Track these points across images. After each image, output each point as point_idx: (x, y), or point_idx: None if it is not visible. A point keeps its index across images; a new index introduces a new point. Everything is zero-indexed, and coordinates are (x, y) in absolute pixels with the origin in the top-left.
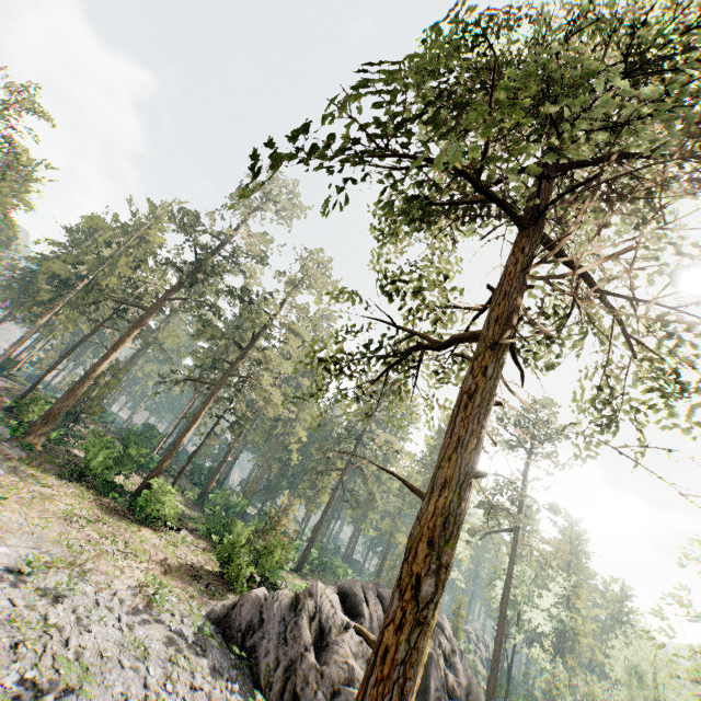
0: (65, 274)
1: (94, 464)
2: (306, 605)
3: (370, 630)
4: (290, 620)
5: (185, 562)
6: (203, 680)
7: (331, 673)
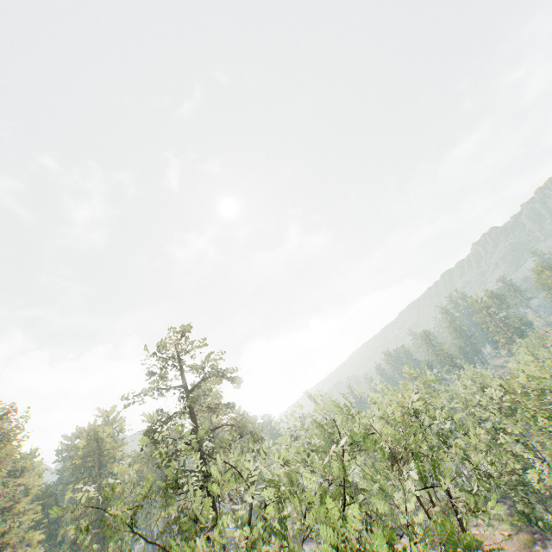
0: None
1: None
2: None
3: None
4: None
5: None
6: None
7: None
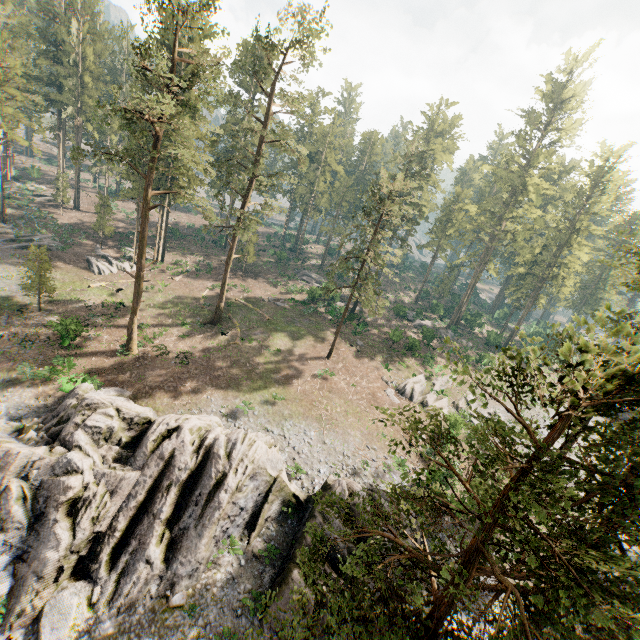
0: None
1: (496, 342)
2: None
3: None
4: None
5: None
6: None
7: None
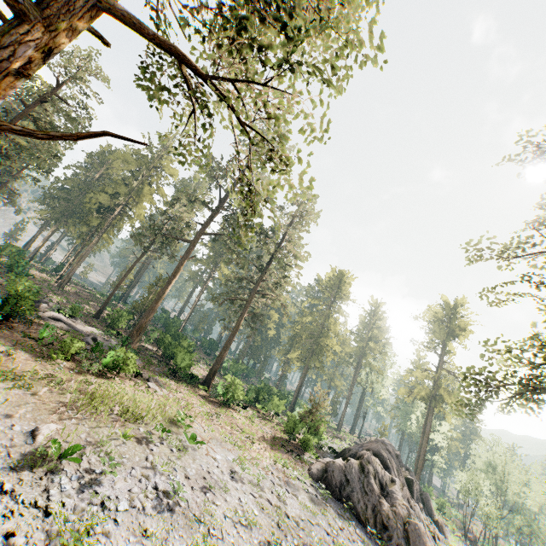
0: (107, 203)
1: (184, 366)
2: (369, 469)
3: (395, 476)
4: (363, 479)
5: (268, 434)
6: (340, 522)
7: (399, 511)
